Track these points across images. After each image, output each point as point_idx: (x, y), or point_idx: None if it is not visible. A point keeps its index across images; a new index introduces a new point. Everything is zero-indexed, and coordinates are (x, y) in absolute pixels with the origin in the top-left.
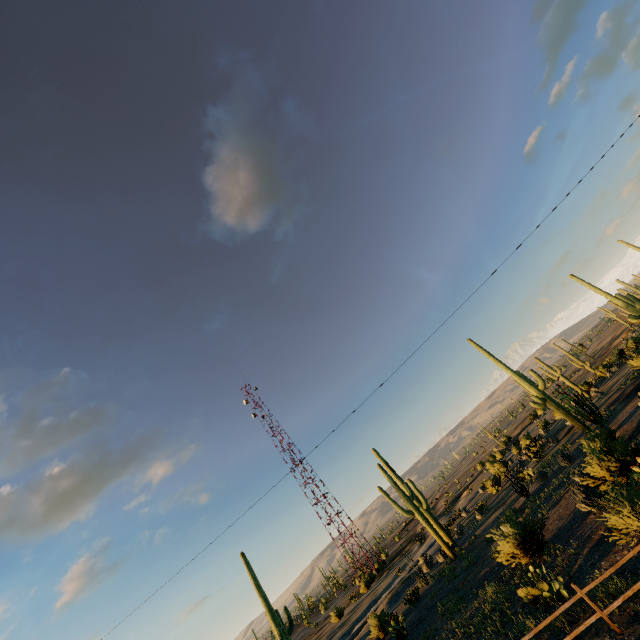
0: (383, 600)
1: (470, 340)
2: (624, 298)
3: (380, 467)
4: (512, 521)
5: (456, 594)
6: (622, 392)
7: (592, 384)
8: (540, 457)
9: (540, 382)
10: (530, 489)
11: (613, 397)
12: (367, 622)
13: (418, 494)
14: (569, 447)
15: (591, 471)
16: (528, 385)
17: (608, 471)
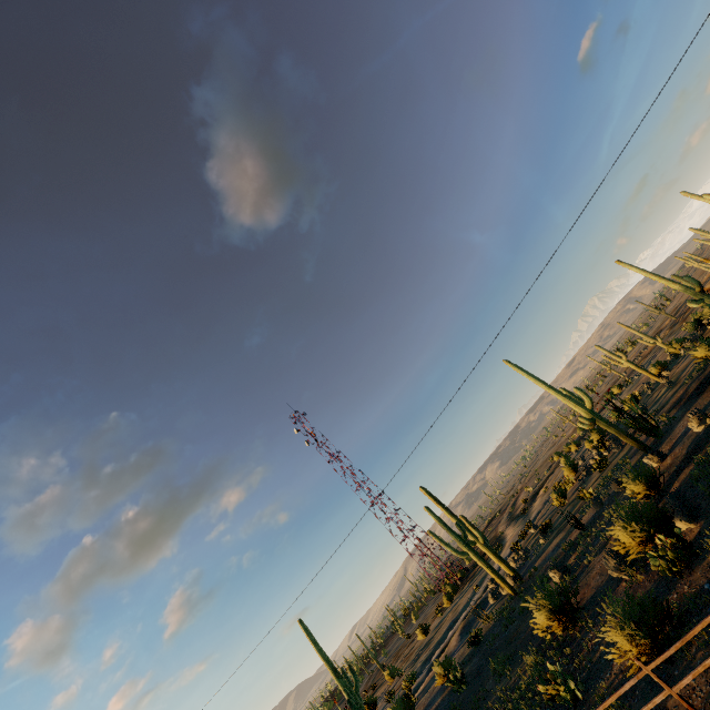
0: (459, 625)
1: (506, 361)
2: (681, 279)
3: (428, 510)
4: (560, 567)
5: (509, 647)
6: (686, 389)
7: (665, 363)
8: (604, 467)
9: (586, 400)
10: (587, 515)
11: (677, 394)
12: (444, 650)
13: (473, 530)
14: (628, 462)
15: (620, 536)
16: (574, 405)
17: (635, 540)
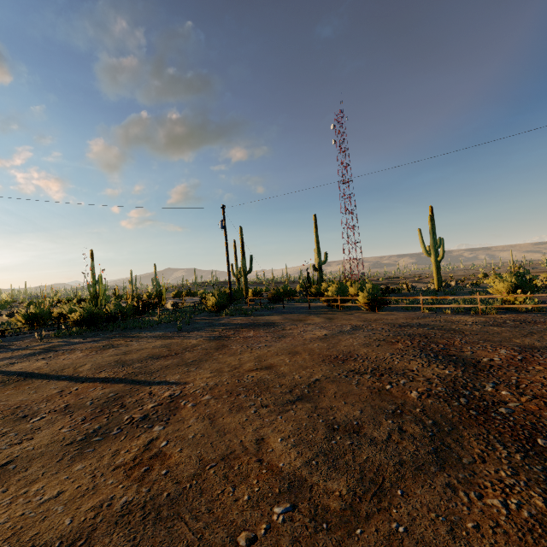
0: None
1: None
2: None
3: (430, 218)
4: None
5: None
6: None
7: None
8: None
9: None
10: None
11: None
12: None
13: (441, 250)
14: None
15: None
16: None
17: None
